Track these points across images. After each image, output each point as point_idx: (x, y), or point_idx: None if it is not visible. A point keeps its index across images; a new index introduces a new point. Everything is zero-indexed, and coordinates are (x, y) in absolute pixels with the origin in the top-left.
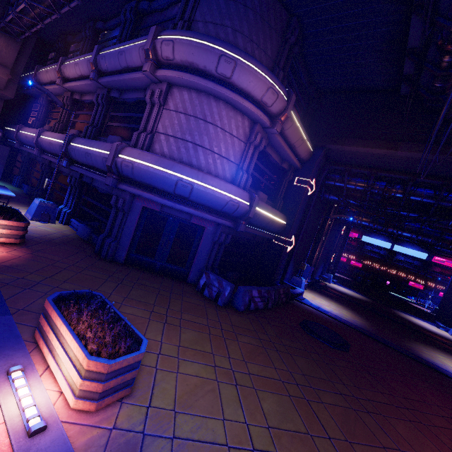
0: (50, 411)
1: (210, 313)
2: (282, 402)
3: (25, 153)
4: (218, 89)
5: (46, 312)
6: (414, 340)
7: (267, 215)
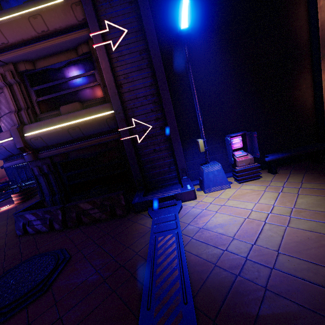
0: None
1: None
2: None
3: None
4: None
5: None
6: None
7: (54, 128)
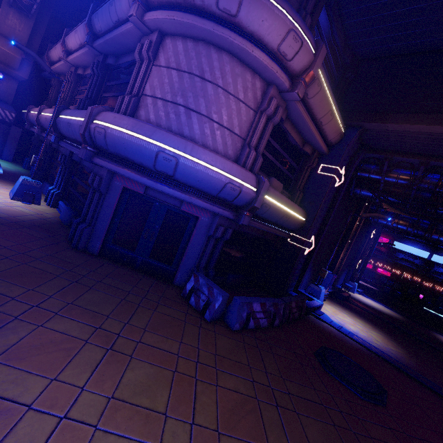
0: None
1: (189, 333)
2: None
3: (36, 135)
4: (219, 31)
5: None
6: None
7: (280, 206)
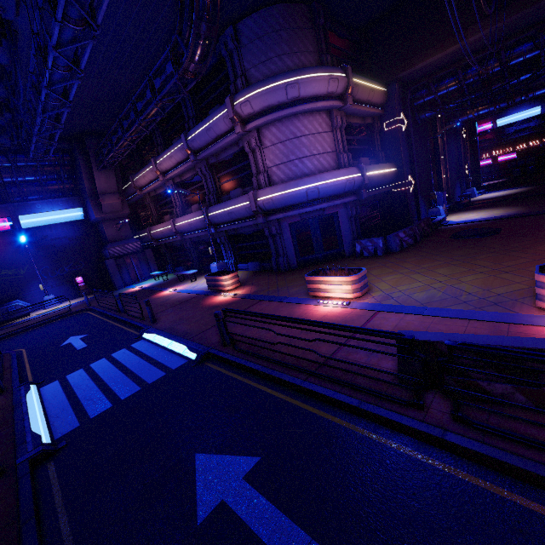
0: (346, 302)
1: (378, 261)
2: (450, 268)
3: (162, 246)
4: (295, 110)
5: (309, 282)
6: None
7: (377, 173)
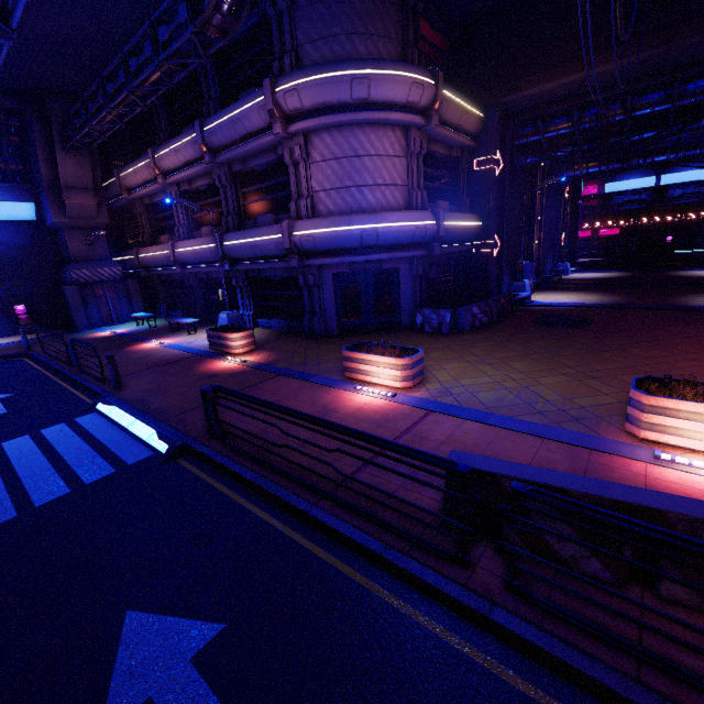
0: (391, 392)
1: (442, 340)
2: (527, 363)
3: (154, 278)
4: (360, 117)
5: (347, 359)
6: (687, 294)
7: (457, 225)
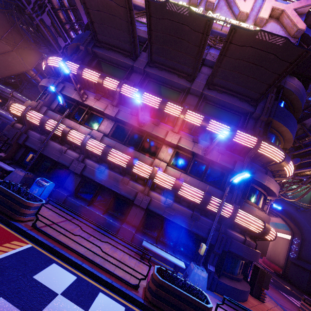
0: None
1: None
2: None
3: None
4: None
5: None
6: None
7: None
